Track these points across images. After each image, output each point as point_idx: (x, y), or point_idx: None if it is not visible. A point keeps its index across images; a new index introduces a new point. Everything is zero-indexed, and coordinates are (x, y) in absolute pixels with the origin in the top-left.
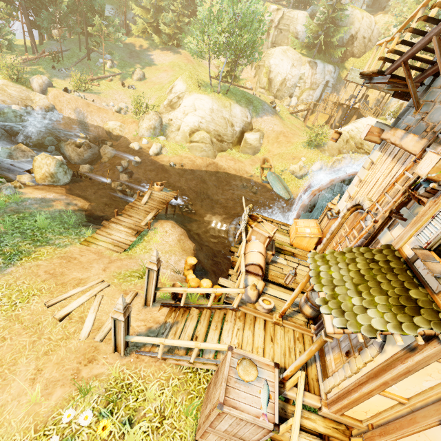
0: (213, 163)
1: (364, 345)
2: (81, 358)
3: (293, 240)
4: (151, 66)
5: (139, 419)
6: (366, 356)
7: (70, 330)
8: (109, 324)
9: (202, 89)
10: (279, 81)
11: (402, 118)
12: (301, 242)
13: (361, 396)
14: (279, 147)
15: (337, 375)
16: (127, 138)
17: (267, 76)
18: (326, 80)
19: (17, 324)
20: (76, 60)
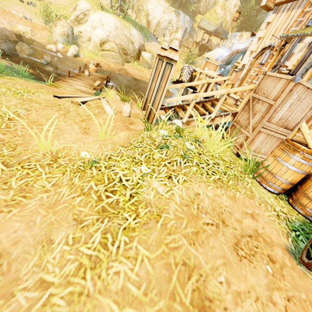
0: (124, 69)
1: None
2: (122, 121)
3: None
4: None
5: (202, 141)
6: None
7: (94, 111)
8: (126, 111)
9: (104, 11)
10: (155, 23)
11: None
12: None
13: None
14: None
15: None
16: (40, 43)
17: (146, 18)
18: (186, 27)
19: (34, 103)
20: None
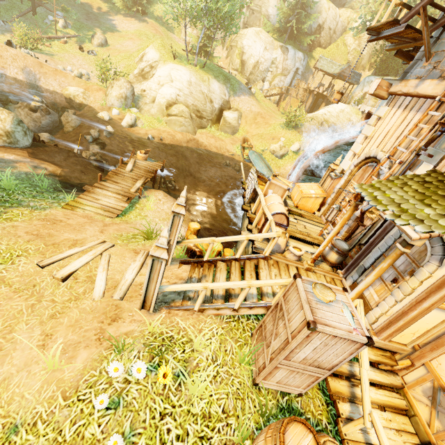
0: (194, 139)
1: (416, 267)
2: (102, 317)
3: (298, 201)
4: (114, 32)
5: (193, 370)
6: (422, 275)
7: (78, 290)
8: (126, 282)
9: (178, 60)
10: (252, 64)
11: (410, 72)
12: (306, 203)
13: (419, 313)
14: (257, 128)
15: (384, 303)
16: (92, 108)
17: (240, 58)
18: (297, 67)
19: (3, 287)
20: (17, 13)
